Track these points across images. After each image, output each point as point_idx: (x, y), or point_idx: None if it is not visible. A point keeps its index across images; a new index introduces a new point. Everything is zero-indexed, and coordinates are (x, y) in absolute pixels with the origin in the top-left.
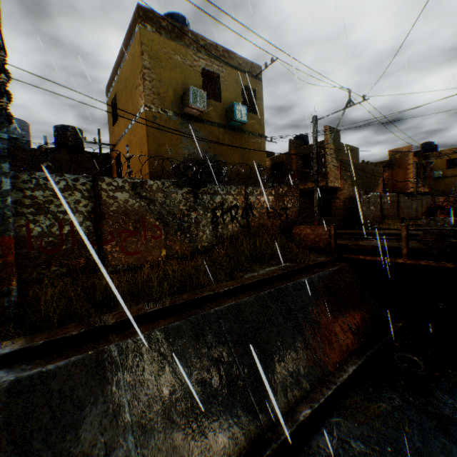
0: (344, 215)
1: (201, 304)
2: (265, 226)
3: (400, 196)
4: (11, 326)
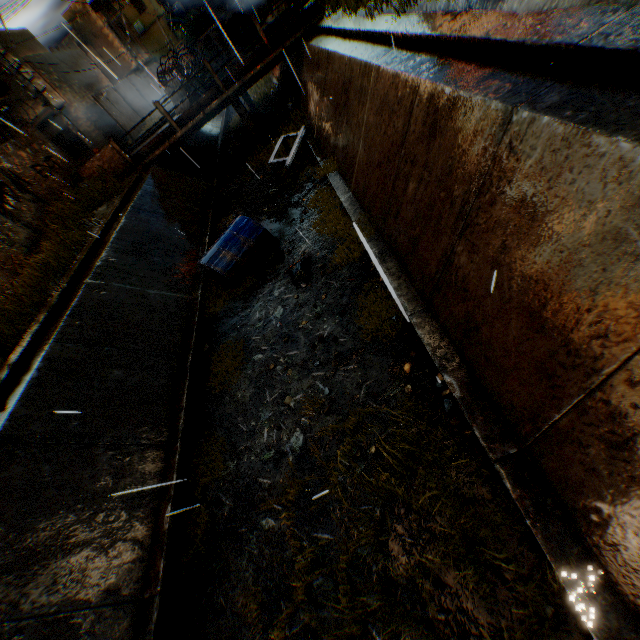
0: (106, 136)
1: (100, 248)
2: (56, 189)
3: (133, 80)
4: (5, 348)
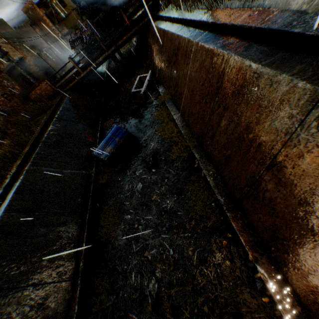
0: (45, 74)
1: (37, 144)
2: (15, 107)
3: (60, 43)
4: None
